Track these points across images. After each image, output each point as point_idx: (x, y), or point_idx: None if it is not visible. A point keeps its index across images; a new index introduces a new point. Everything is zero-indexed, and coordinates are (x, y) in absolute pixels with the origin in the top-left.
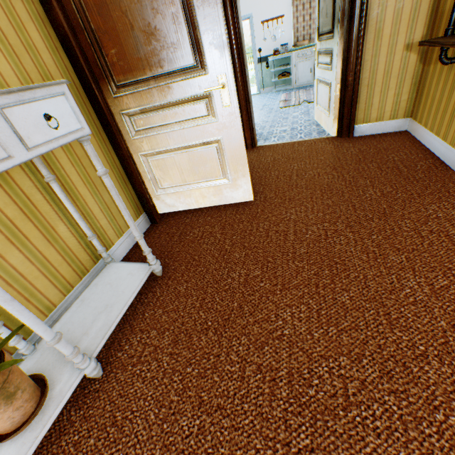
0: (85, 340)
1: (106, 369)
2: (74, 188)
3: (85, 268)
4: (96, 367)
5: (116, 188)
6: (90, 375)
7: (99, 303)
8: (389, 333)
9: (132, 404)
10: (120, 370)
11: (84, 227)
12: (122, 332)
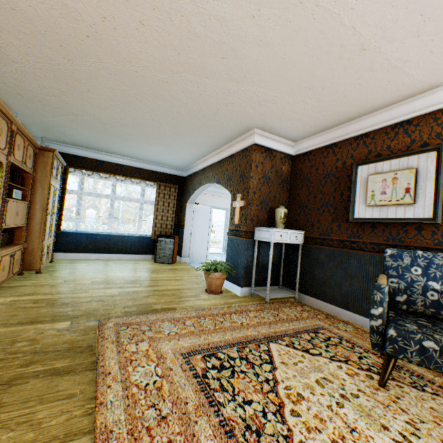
0: None
1: None
2: None
3: None
4: None
5: None
6: None
7: None
8: None
9: None
10: None
11: None
12: None
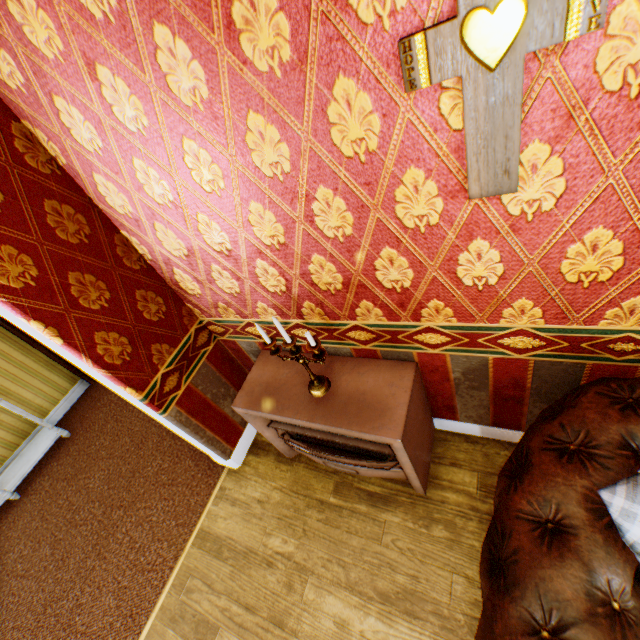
0: (13, 480)
1: (23, 495)
2: (8, 390)
3: (28, 432)
4: (14, 495)
5: (47, 374)
6: (11, 498)
7: (28, 457)
8: (123, 492)
9: (24, 513)
10: (27, 496)
11: (18, 412)
12: (37, 475)
